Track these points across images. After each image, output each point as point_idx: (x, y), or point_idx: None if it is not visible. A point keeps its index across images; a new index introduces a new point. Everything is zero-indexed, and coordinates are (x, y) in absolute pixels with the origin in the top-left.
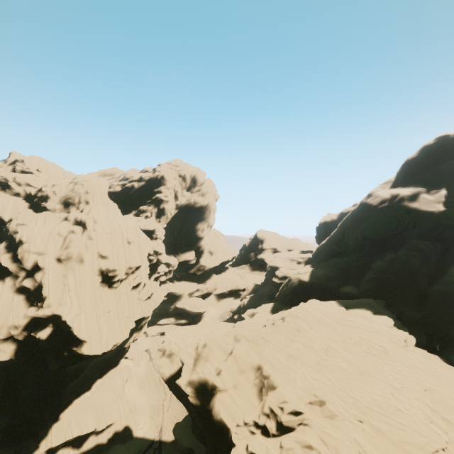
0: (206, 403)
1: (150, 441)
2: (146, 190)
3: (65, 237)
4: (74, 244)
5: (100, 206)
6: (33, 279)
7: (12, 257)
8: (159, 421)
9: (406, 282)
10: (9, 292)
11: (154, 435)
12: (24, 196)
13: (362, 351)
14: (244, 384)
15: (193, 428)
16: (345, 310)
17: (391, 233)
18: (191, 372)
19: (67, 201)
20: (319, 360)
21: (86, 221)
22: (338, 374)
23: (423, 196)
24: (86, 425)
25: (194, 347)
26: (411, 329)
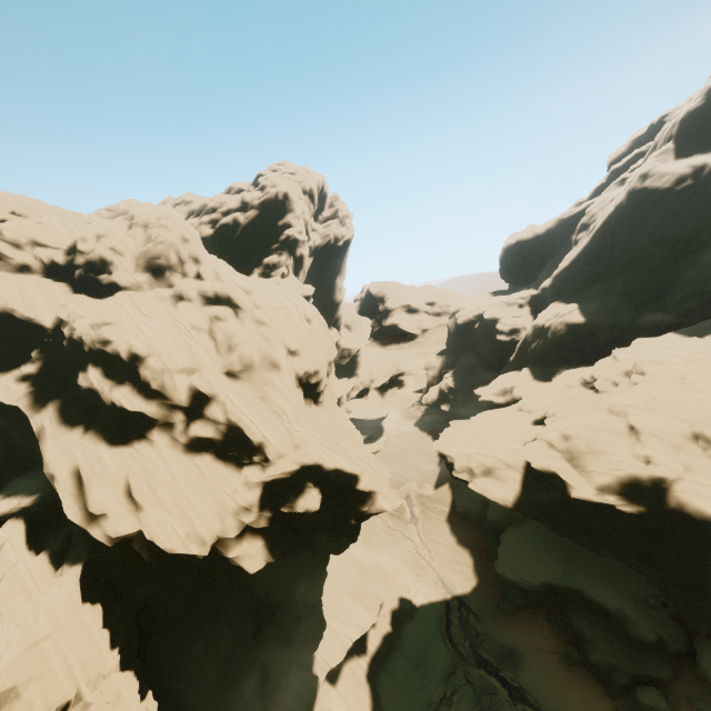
0: (658, 505)
1: (443, 603)
2: (264, 225)
3: (208, 331)
4: (241, 339)
5: (218, 264)
6: (206, 420)
7: (137, 390)
8: (432, 574)
9: None
10: (177, 456)
11: (440, 594)
12: (41, 271)
13: None
14: (697, 462)
15: (608, 548)
16: (701, 339)
17: (702, 225)
18: (583, 476)
19: (154, 263)
20: None
21: (229, 294)
22: None
23: None
24: (362, 619)
25: (545, 446)
26: None
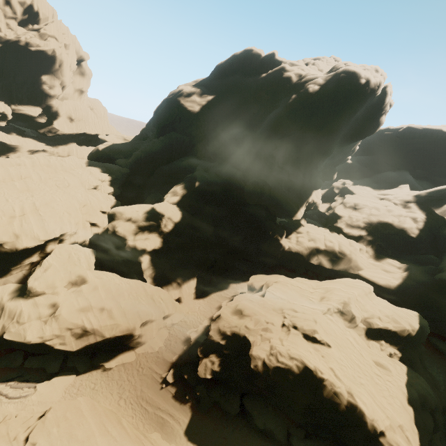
0: None
1: None
2: None
3: None
4: None
5: None
6: None
7: None
8: None
9: (150, 160)
10: None
11: None
12: None
13: (52, 184)
14: None
15: None
16: (84, 166)
17: (165, 123)
18: None
19: None
20: (7, 180)
21: None
22: (4, 186)
23: (195, 96)
24: None
25: None
26: (130, 189)
